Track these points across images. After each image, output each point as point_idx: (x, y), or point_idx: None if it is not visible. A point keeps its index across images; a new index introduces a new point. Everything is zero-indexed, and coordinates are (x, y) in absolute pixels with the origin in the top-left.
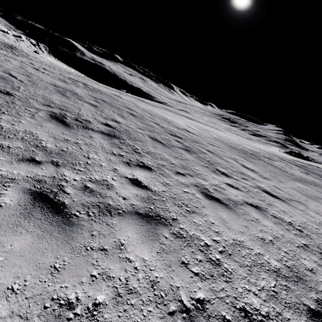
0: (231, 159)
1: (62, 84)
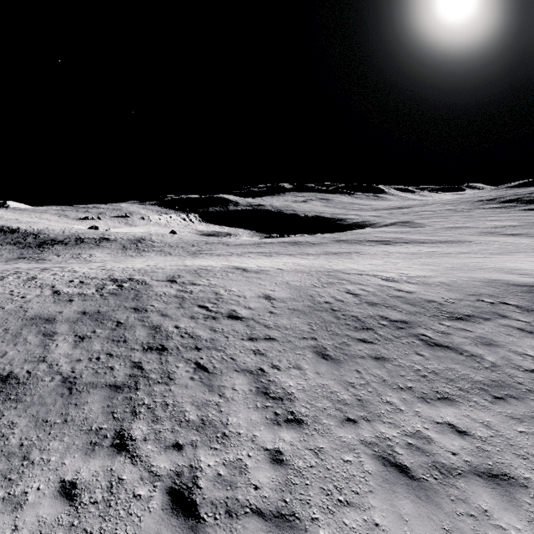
0: (249, 373)
1: (56, 307)
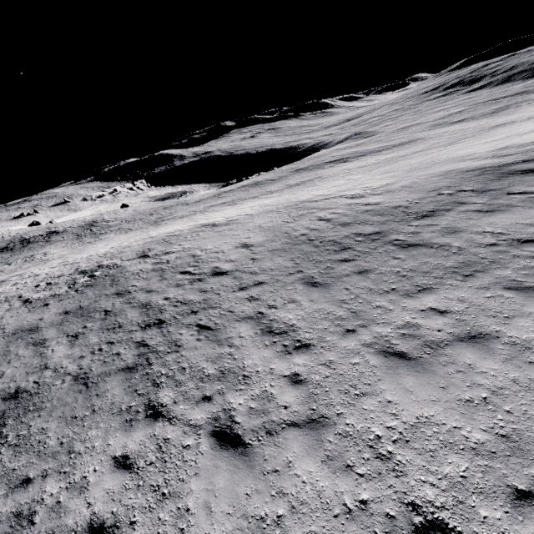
0: (250, 319)
1: (34, 316)
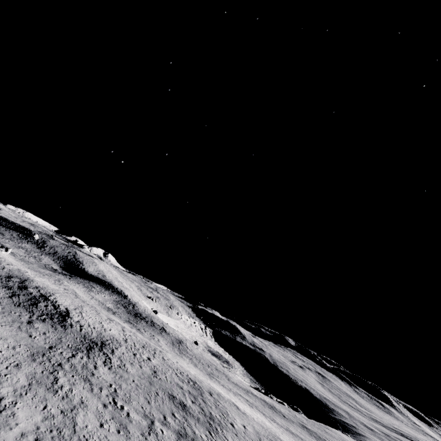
0: None
1: (181, 383)
